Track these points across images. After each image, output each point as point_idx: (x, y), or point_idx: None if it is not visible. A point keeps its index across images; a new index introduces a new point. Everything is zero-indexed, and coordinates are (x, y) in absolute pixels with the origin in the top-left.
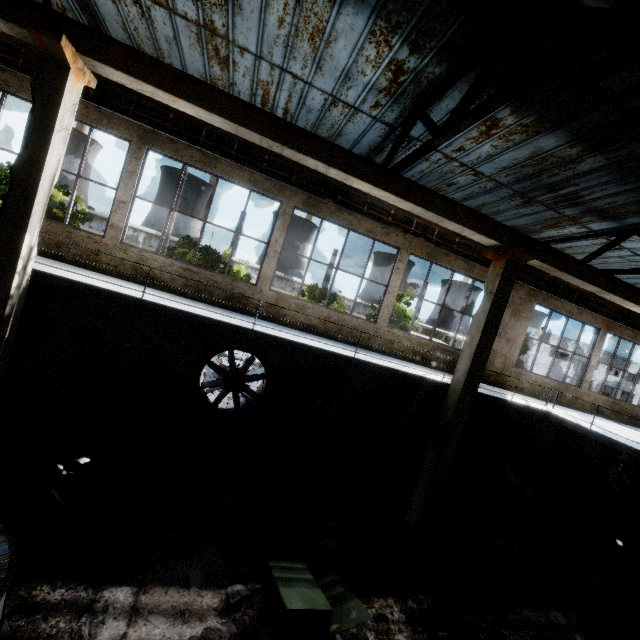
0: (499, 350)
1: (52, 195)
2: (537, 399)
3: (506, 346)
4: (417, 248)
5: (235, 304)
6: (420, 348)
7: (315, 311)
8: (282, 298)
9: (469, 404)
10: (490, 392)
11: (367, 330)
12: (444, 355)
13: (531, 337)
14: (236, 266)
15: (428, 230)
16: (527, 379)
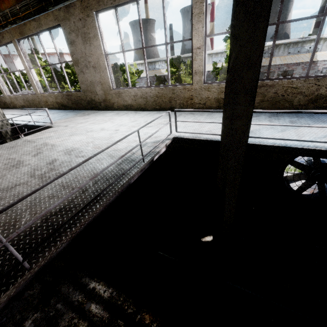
0: (94, 80)
1: (70, 72)
2: (143, 111)
3: (96, 74)
4: (15, 34)
5: (6, 106)
6: (57, 99)
7: (19, 98)
8: (10, 97)
9: (1, 133)
10: (43, 121)
11: (36, 99)
12: (69, 99)
13: (112, 53)
14: (132, 69)
15: (6, 16)
16: (128, 96)
